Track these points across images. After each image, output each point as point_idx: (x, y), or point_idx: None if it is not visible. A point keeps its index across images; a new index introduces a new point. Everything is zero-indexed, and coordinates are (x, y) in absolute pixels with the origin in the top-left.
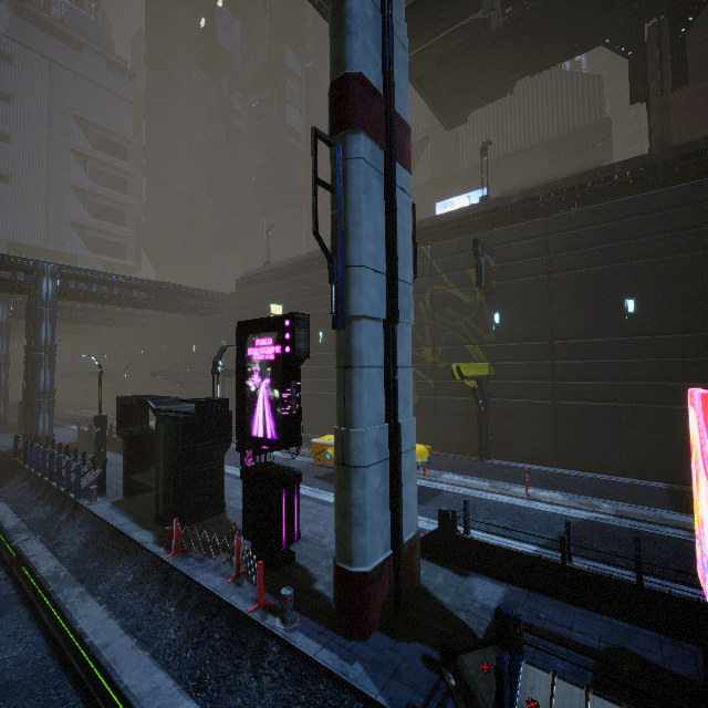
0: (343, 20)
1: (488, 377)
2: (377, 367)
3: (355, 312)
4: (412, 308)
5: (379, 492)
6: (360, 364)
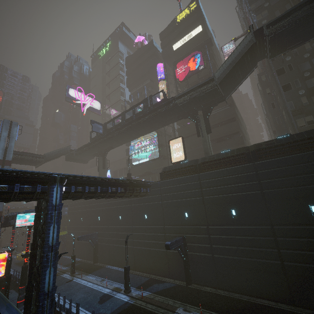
0: None
1: (65, 235)
2: None
3: None
4: None
5: None
6: None
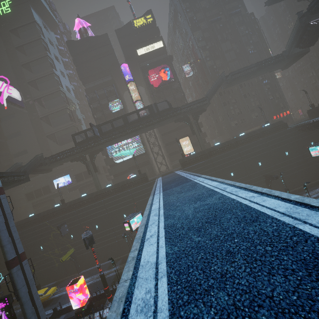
0: (5, 252)
1: (74, 252)
2: (28, 300)
3: (21, 296)
4: (34, 281)
5: None
6: (24, 303)
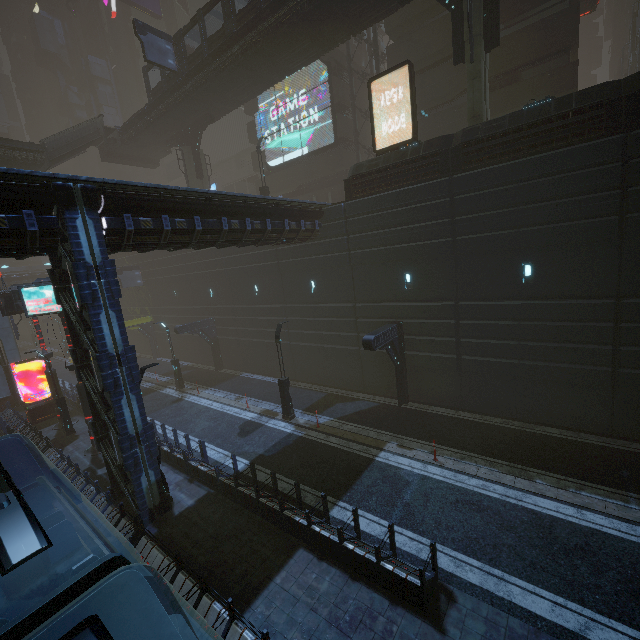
0: None
1: (150, 323)
2: None
3: None
4: (11, 333)
5: (1, 382)
6: None
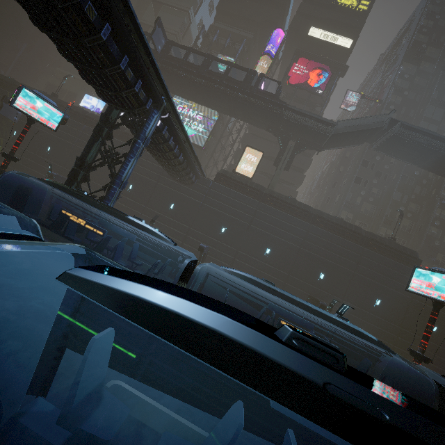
0: None
1: None
2: None
3: None
4: None
5: None
6: None
